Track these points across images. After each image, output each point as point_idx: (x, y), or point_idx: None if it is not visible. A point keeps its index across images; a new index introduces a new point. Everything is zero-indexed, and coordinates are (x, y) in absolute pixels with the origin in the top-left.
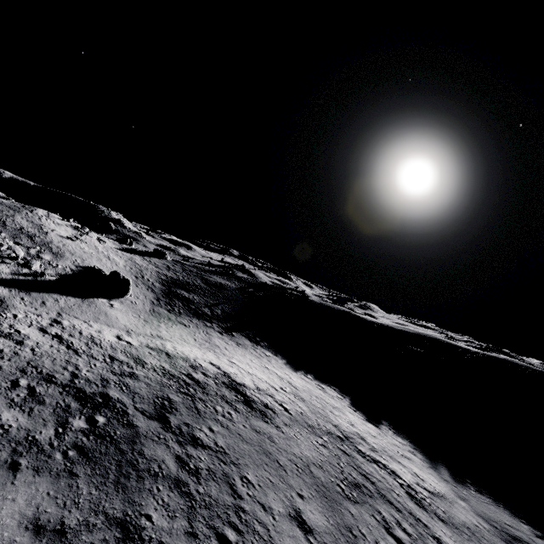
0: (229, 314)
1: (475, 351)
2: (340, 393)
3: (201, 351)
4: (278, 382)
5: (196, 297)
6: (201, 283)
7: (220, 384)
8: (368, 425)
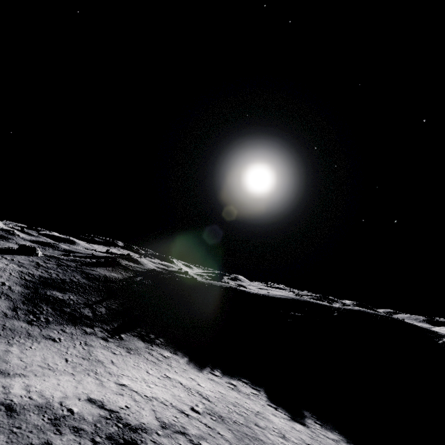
0: (115, 311)
1: (338, 307)
2: (253, 387)
3: (74, 379)
4: (186, 398)
5: (73, 297)
6: (81, 278)
7: (103, 444)
8: (296, 427)
